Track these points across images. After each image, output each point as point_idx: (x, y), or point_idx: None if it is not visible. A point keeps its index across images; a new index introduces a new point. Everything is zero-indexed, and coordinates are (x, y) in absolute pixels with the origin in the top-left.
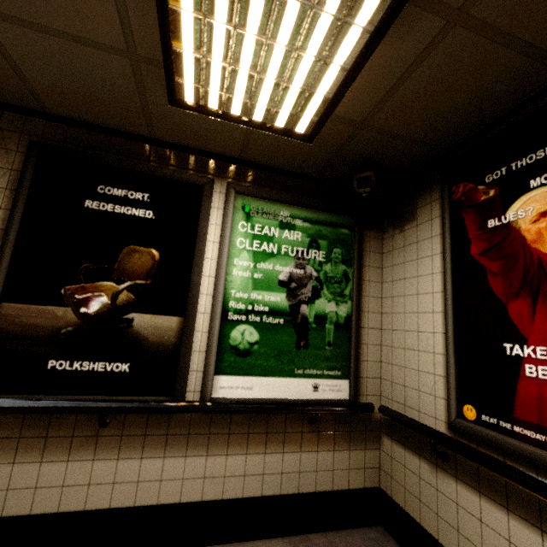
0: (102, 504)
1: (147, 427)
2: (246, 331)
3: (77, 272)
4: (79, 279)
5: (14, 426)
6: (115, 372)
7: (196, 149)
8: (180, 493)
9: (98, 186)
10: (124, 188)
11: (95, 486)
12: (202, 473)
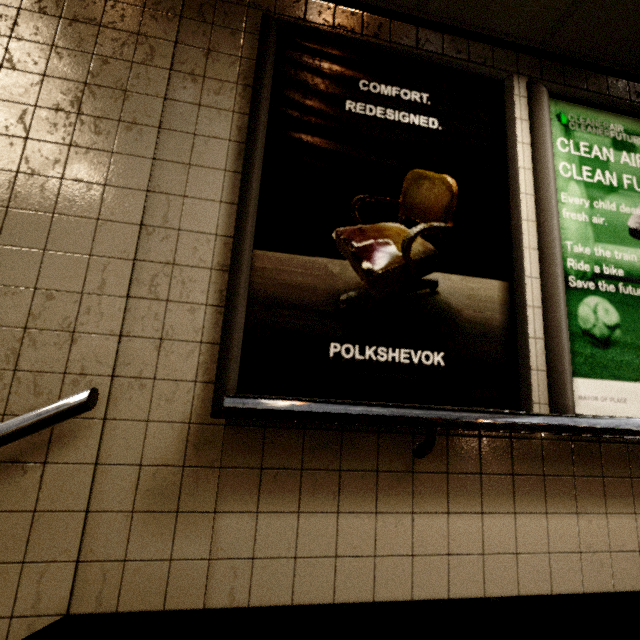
0: (436, 591)
1: (481, 460)
2: (599, 306)
3: (349, 206)
4: (354, 217)
5: (292, 449)
6: (425, 365)
7: (476, 34)
8: (549, 577)
9: (359, 81)
10: (393, 84)
11: (421, 559)
12: (574, 543)
